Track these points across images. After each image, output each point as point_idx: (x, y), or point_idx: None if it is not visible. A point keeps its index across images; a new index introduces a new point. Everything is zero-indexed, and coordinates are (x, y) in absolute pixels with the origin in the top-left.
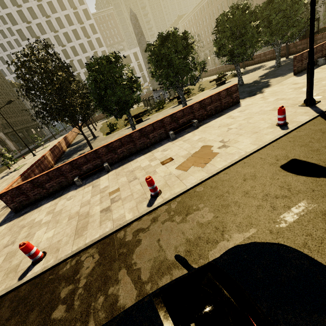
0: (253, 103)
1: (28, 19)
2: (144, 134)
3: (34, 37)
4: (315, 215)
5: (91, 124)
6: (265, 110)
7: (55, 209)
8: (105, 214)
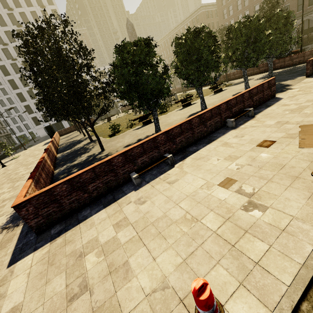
0: (297, 95)
1: None
2: (202, 121)
3: (1, 44)
4: None
5: (81, 129)
6: None
7: (128, 218)
8: (263, 212)
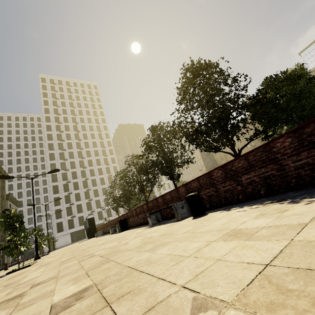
0: None
1: (64, 148)
2: None
3: (62, 159)
4: None
5: None
6: None
7: None
8: None
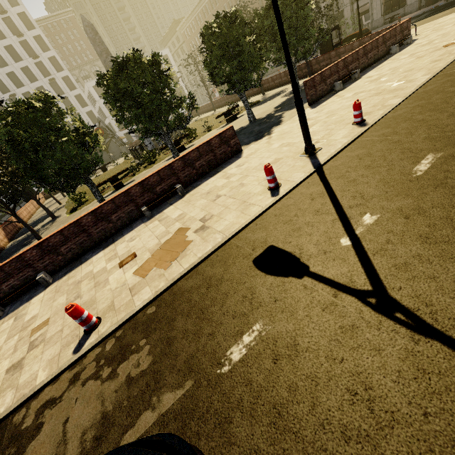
0: (255, 152)
1: None
2: (101, 217)
3: None
4: (264, 346)
5: (51, 195)
6: (264, 163)
7: None
8: (11, 376)
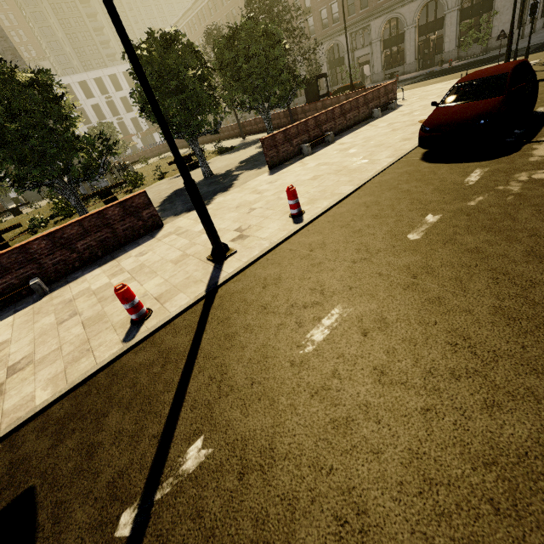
0: (173, 233)
1: None
2: None
3: None
4: None
5: None
6: (166, 259)
7: None
8: None
